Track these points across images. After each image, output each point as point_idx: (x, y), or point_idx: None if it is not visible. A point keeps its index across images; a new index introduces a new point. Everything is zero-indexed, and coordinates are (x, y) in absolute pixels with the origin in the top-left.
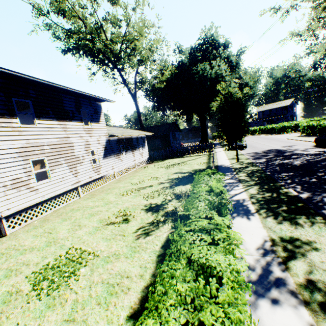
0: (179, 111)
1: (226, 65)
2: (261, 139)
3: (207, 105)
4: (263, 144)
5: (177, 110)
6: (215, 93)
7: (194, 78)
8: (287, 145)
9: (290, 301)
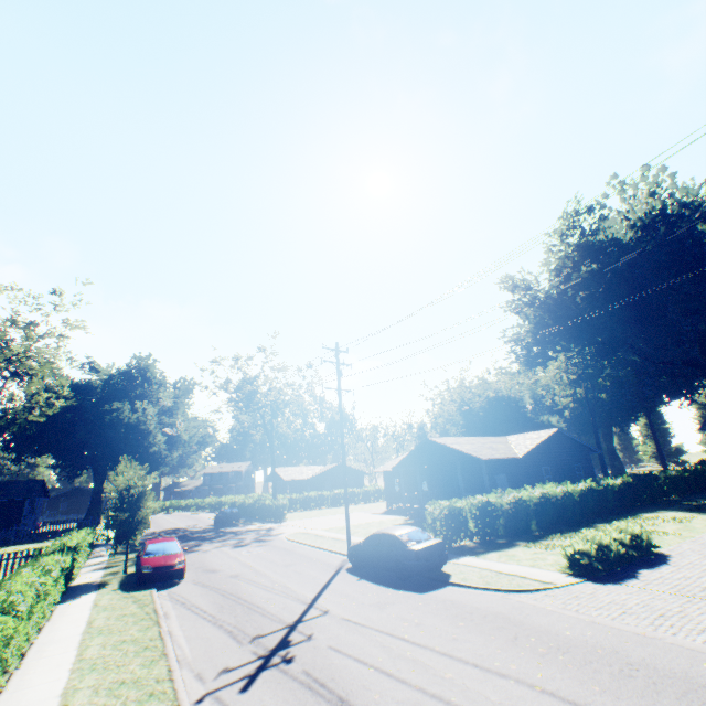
0: (59, 460)
1: (156, 411)
2: (185, 517)
3: (115, 458)
4: (177, 523)
5: (56, 458)
6: (133, 443)
7: (105, 415)
8: (194, 524)
9: (102, 564)
